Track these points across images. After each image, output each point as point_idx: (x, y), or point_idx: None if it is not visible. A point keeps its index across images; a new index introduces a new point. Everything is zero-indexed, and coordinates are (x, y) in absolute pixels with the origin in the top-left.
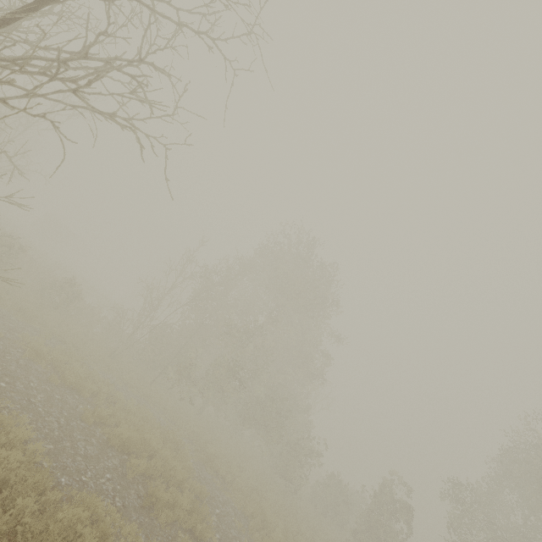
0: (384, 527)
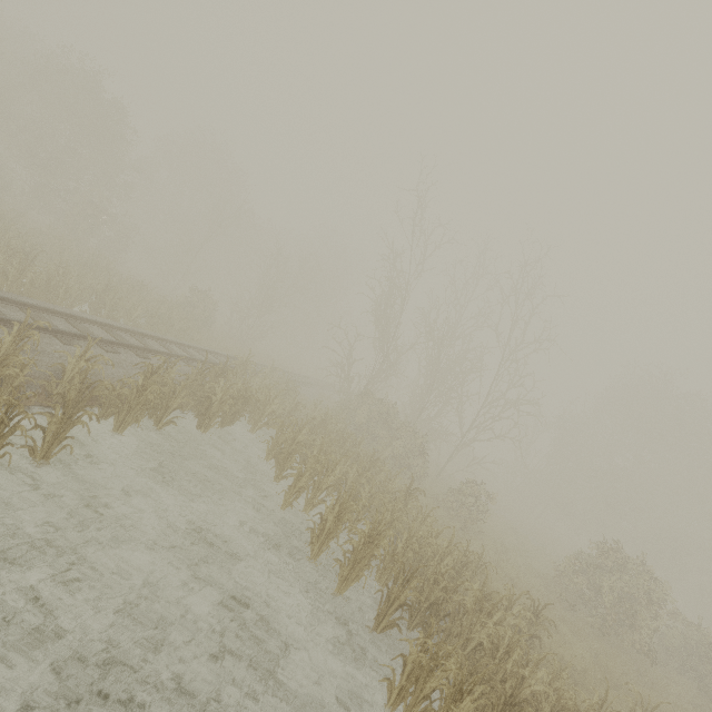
0: None
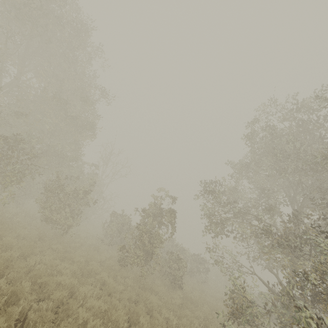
0: (151, 233)
